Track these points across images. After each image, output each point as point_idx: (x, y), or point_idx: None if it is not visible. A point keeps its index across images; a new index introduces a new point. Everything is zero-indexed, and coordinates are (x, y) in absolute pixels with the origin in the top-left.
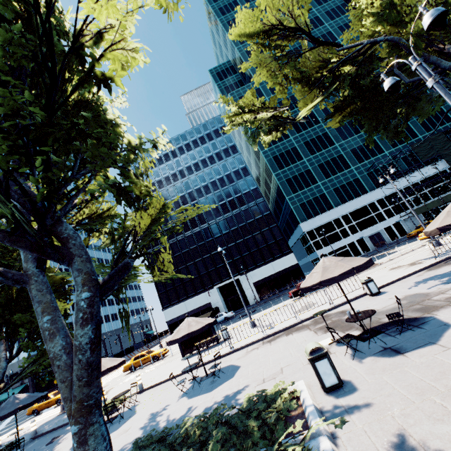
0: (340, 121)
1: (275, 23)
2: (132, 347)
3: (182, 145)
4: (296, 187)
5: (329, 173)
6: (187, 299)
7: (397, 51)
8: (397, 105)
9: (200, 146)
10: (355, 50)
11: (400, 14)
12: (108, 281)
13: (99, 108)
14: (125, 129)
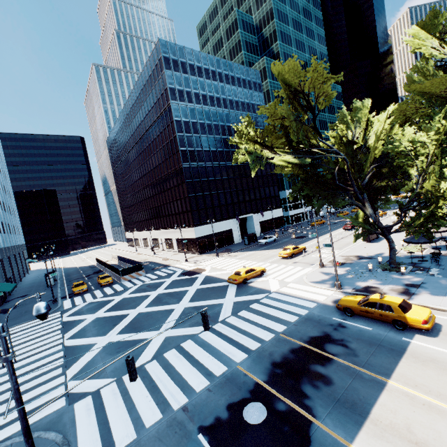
0: None
1: None
2: (132, 260)
3: (229, 75)
4: None
5: None
6: (216, 222)
7: None
8: None
9: (242, 88)
10: None
11: None
12: None
13: None
14: None
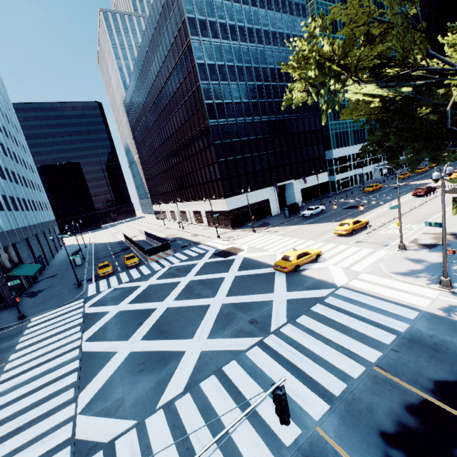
0: None
1: None
2: (158, 237)
3: None
4: (336, 116)
5: None
6: (250, 192)
7: None
8: None
9: (280, 13)
10: None
11: None
12: None
13: None
14: None
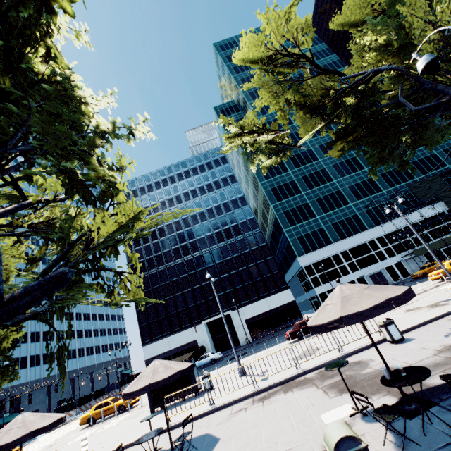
0: (342, 150)
1: (278, 51)
2: (102, 389)
3: (182, 172)
4: (294, 220)
5: (327, 208)
6: (171, 335)
7: (402, 80)
8: (403, 133)
9: (199, 174)
10: (358, 78)
11: (408, 37)
12: (21, 297)
13: (65, 81)
14: (97, 109)
